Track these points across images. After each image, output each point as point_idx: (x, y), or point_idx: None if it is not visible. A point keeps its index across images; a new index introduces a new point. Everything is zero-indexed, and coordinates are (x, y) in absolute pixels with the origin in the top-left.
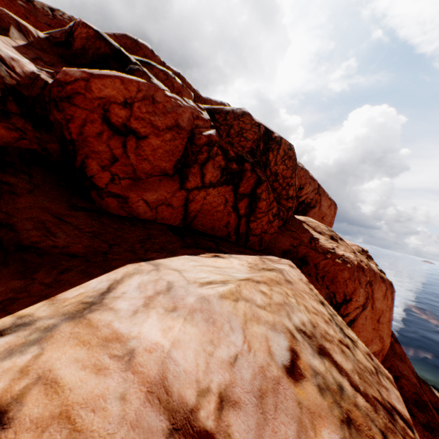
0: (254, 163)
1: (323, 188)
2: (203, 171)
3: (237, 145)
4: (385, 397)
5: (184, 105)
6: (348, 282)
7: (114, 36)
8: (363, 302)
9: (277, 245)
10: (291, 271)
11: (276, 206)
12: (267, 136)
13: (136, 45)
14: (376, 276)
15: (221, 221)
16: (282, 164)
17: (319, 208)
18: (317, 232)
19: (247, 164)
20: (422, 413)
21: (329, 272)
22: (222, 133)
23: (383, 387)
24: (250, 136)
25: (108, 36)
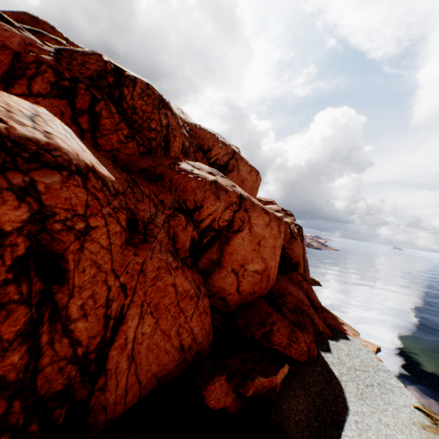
0: (91, 85)
1: (241, 156)
2: (32, 84)
3: (77, 72)
4: (1, 116)
5: (14, 32)
6: (197, 191)
7: (12, 13)
8: (228, 219)
9: (136, 165)
10: (25, 102)
11: (127, 129)
12: (119, 73)
13: (35, 21)
14: (256, 207)
15: None
16: (141, 101)
17: (237, 172)
18: (195, 168)
19: (82, 85)
20: (293, 314)
21: (181, 184)
22: (64, 63)
23: (16, 122)
24: (93, 68)
25: (6, 12)
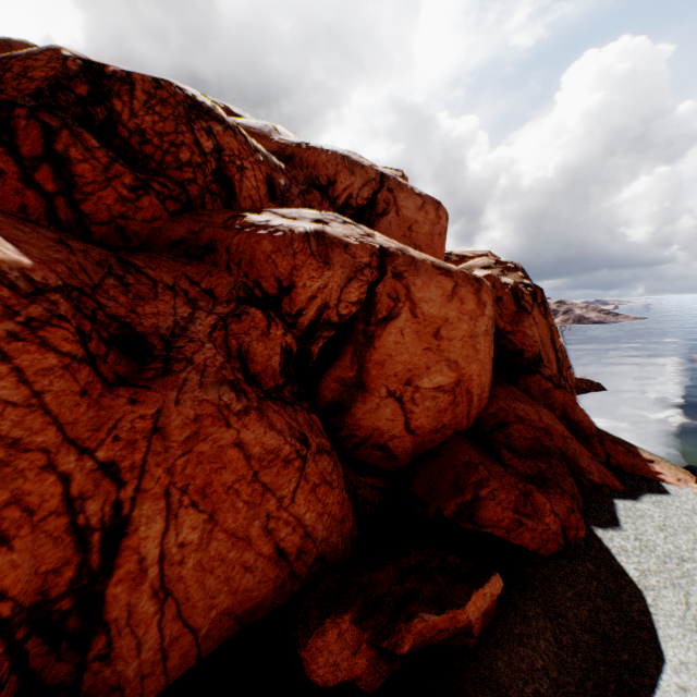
0: (37, 108)
1: (398, 180)
2: None
3: (12, 91)
4: None
5: None
6: (276, 259)
7: None
8: (359, 299)
9: (164, 236)
10: None
11: (128, 174)
12: (95, 73)
13: (6, 46)
14: (420, 266)
15: (7, 204)
16: (151, 115)
17: (397, 213)
18: (287, 219)
19: (21, 111)
20: (524, 461)
21: (246, 252)
22: None
23: None
24: (42, 75)
25: None
